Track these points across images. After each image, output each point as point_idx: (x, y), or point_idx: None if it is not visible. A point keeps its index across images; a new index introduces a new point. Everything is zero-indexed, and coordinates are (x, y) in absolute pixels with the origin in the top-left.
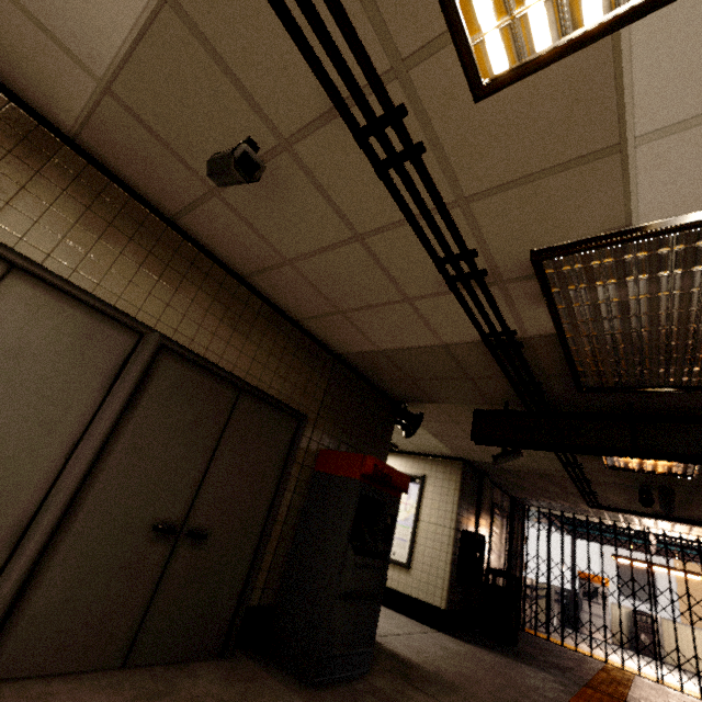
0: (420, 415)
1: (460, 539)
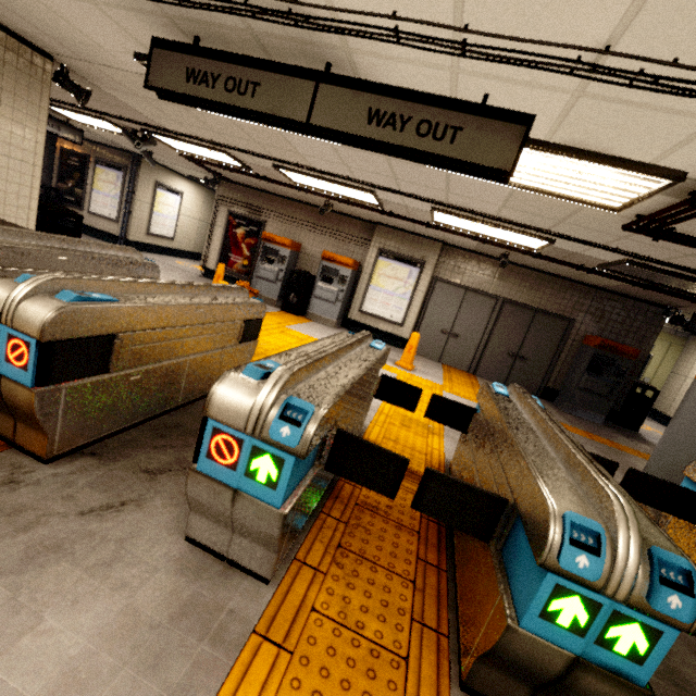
0: (680, 315)
1: None
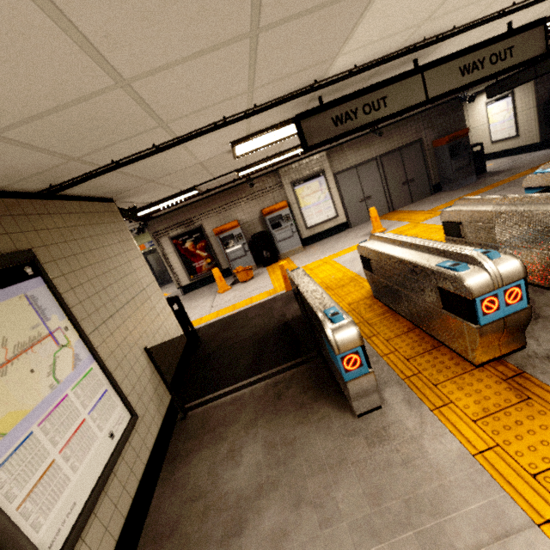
0: (470, 95)
1: (543, 108)
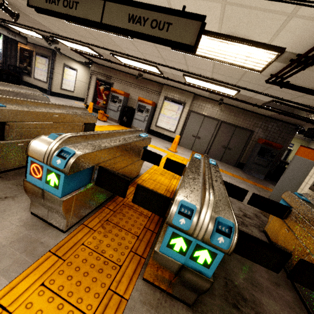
0: (303, 129)
1: None
